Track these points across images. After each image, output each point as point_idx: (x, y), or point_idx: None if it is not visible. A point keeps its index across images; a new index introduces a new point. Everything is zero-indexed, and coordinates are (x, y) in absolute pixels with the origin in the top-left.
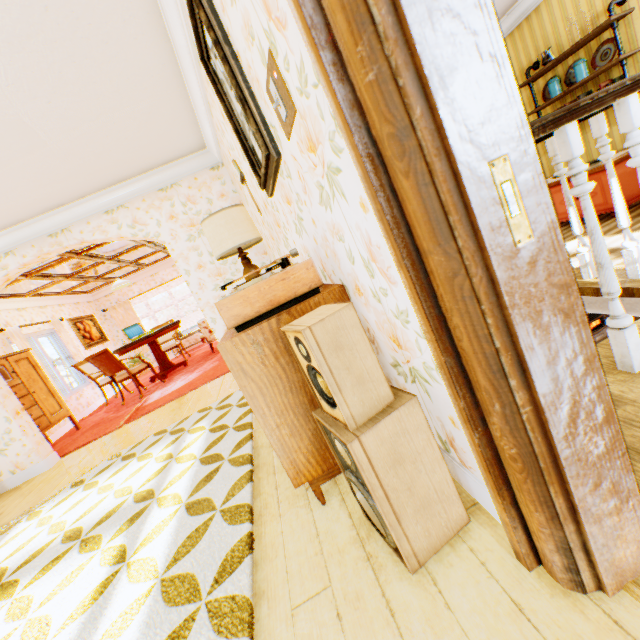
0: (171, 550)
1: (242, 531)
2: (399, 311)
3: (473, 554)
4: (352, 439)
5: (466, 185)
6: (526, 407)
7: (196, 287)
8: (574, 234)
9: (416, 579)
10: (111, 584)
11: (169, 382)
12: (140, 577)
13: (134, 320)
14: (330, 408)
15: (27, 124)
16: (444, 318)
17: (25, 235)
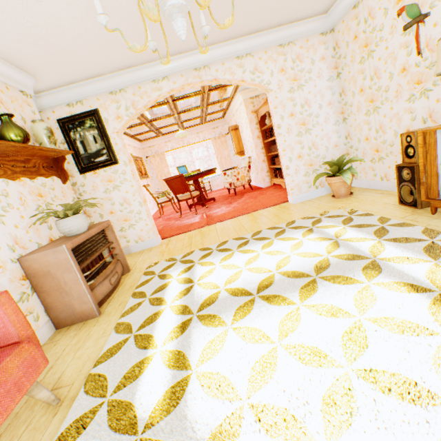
0: None
1: None
2: None
3: None
4: None
5: None
6: None
7: (284, 131)
8: None
9: None
10: None
11: (211, 208)
12: None
13: (165, 167)
14: None
15: None
16: None
17: (179, 65)
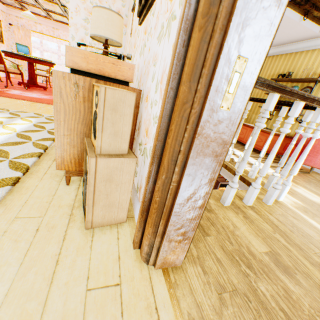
0: None
1: (15, 174)
2: (156, 116)
3: (117, 234)
4: (93, 157)
5: (221, 57)
6: (175, 183)
7: None
8: (245, 148)
9: (86, 232)
10: None
11: (29, 91)
12: None
13: (28, 44)
14: (94, 139)
15: None
16: (170, 124)
17: None
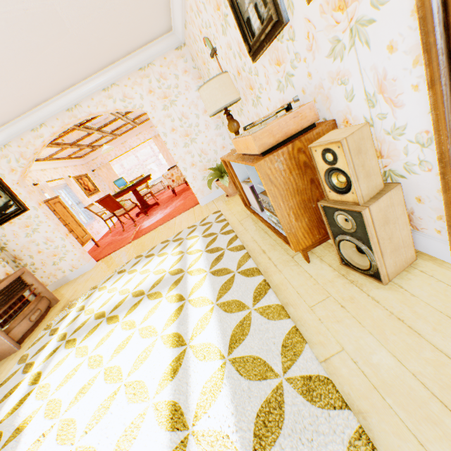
0: (213, 292)
1: (259, 279)
2: (394, 128)
3: (423, 273)
4: (364, 208)
5: None
6: None
7: (171, 145)
8: None
9: (388, 287)
10: (182, 310)
11: (151, 216)
12: (200, 305)
13: (114, 177)
14: (339, 196)
15: (58, 13)
16: None
17: (51, 111)
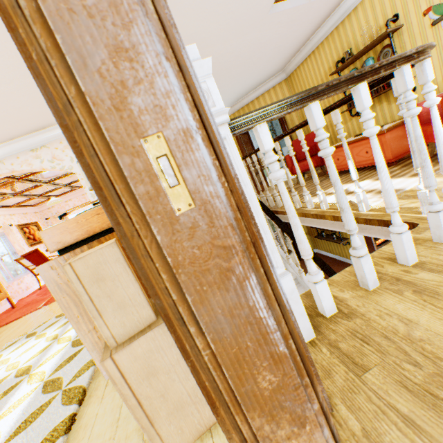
0: (16, 425)
1: (68, 412)
2: None
3: None
4: (106, 357)
5: (119, 158)
6: (207, 350)
7: None
8: (352, 179)
9: None
10: None
11: None
12: None
13: None
14: None
15: None
16: None
17: None
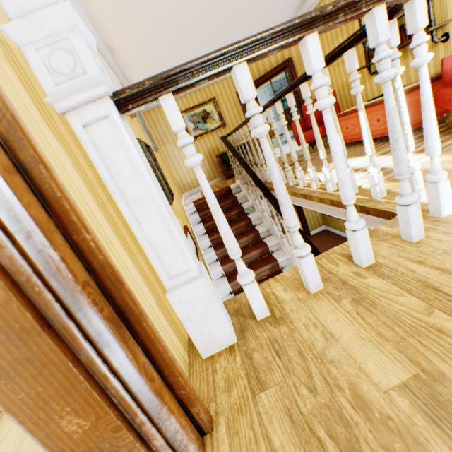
0: None
1: None
2: None
3: None
4: None
5: None
6: None
7: None
8: None
9: None
10: None
11: None
12: None
13: None
14: None
15: None
16: None
17: None
